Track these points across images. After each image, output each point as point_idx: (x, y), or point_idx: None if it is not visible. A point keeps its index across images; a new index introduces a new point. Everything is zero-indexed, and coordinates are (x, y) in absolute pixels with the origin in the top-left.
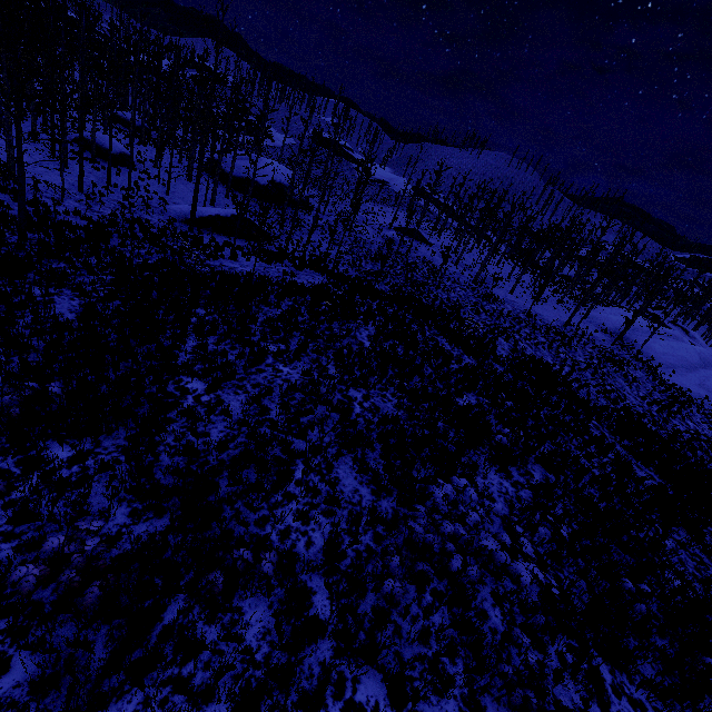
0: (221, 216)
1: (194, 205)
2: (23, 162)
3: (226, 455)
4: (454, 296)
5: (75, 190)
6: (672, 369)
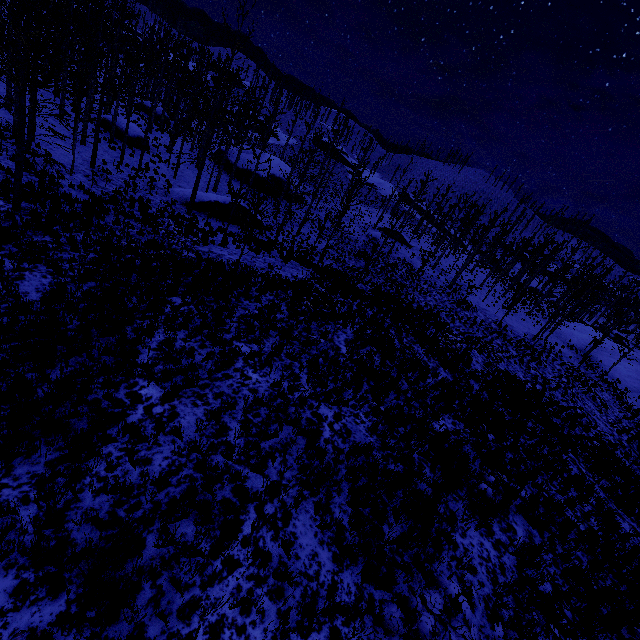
0: (220, 202)
1: (194, 190)
2: (24, 134)
3: (164, 495)
4: (430, 300)
5: (87, 166)
6: (636, 394)
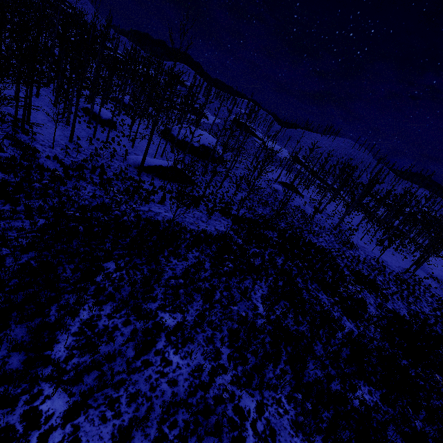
0: (163, 166)
1: (143, 158)
2: None
3: None
4: (322, 241)
5: (66, 141)
6: None
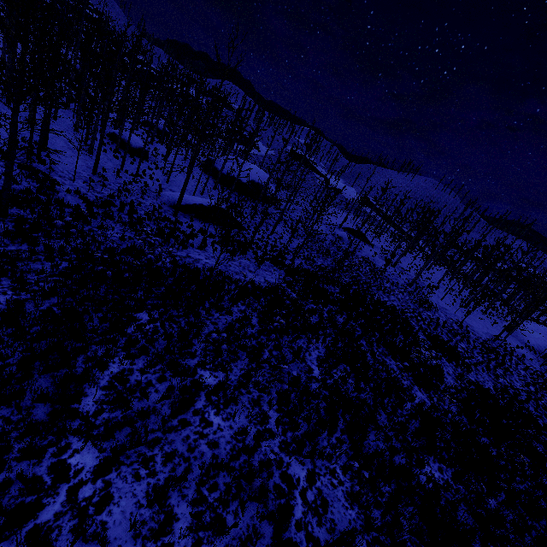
0: (204, 205)
1: (181, 195)
2: (15, 148)
3: None
4: (393, 299)
5: (89, 172)
6: None
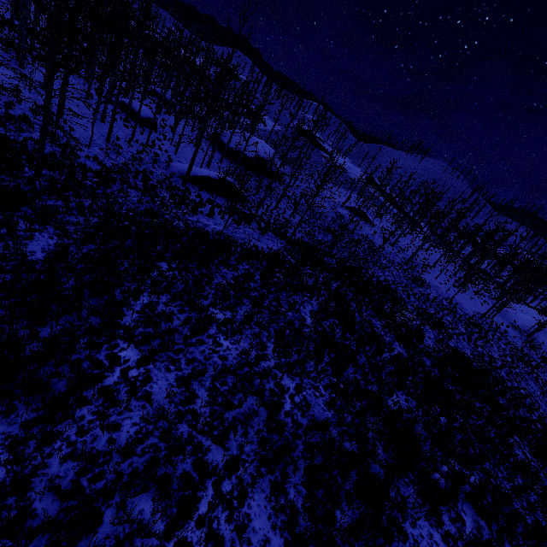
0: (211, 177)
1: (190, 166)
2: (49, 113)
3: (127, 465)
4: (388, 274)
5: (103, 140)
6: None
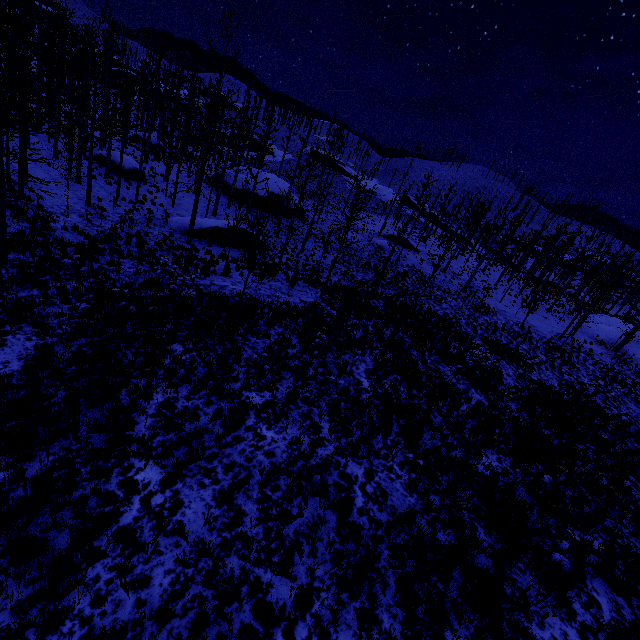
0: (220, 227)
1: (192, 218)
2: (4, 184)
3: (166, 634)
4: (446, 307)
5: (82, 204)
6: None
